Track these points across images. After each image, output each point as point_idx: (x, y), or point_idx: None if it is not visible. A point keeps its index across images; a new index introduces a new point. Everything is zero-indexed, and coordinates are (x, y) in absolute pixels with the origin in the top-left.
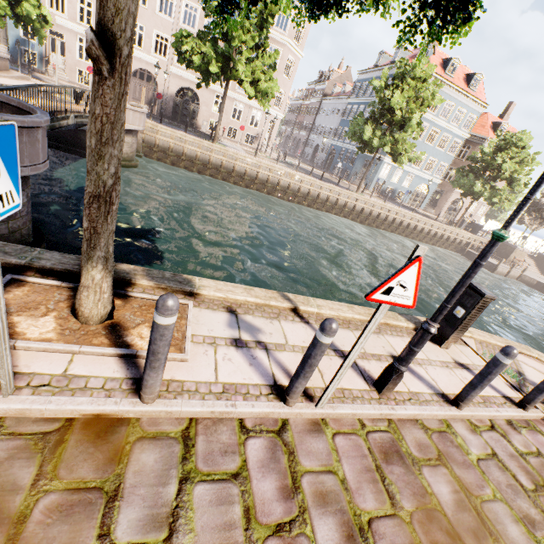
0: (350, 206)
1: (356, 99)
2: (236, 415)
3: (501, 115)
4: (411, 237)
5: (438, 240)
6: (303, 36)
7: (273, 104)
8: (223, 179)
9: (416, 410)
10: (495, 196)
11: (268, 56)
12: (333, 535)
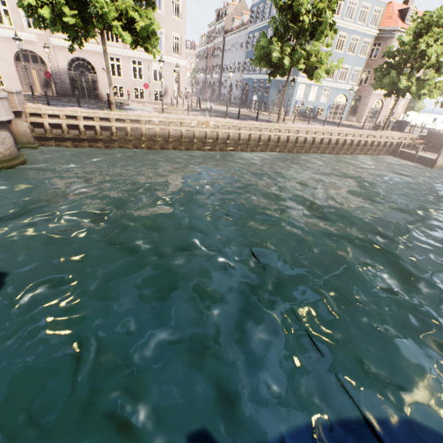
0: (274, 138)
1: (256, 26)
2: None
3: (405, 1)
4: (342, 153)
5: (369, 149)
6: None
7: (171, 52)
8: (135, 147)
9: None
10: (424, 88)
11: None
12: None
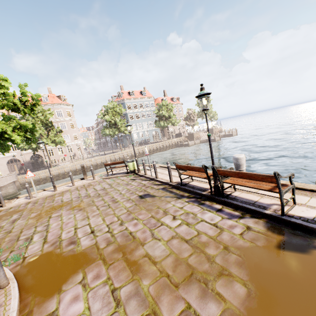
0: (122, 157)
1: None
2: (21, 203)
3: (164, 95)
4: (155, 153)
5: (166, 148)
6: (71, 114)
7: (74, 140)
8: (63, 178)
9: (61, 190)
10: (169, 123)
11: (56, 130)
12: (32, 204)
